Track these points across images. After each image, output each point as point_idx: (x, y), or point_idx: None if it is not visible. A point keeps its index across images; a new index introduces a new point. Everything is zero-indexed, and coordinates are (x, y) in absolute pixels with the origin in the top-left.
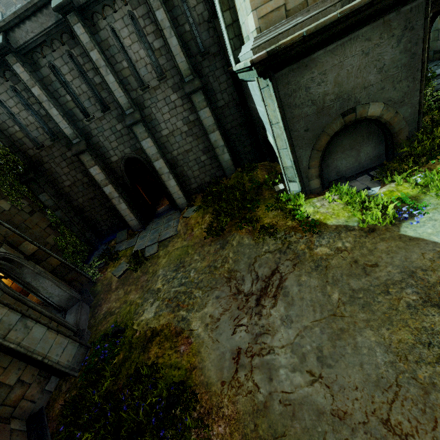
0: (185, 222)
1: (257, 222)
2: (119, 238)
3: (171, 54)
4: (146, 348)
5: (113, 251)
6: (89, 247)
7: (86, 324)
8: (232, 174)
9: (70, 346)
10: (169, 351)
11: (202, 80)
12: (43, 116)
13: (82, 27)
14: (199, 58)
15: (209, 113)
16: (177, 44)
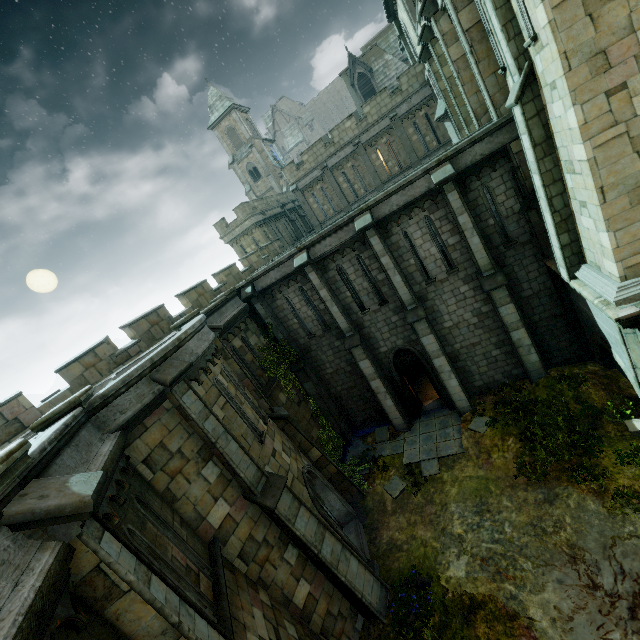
0: (473, 438)
1: (606, 480)
2: (379, 436)
3: (470, 252)
4: (469, 620)
5: (375, 454)
6: (343, 441)
7: (368, 551)
8: (539, 378)
9: (375, 585)
10: (505, 638)
11: (503, 270)
12: (321, 310)
13: (378, 239)
14: (502, 248)
15: (513, 309)
16: (478, 242)
